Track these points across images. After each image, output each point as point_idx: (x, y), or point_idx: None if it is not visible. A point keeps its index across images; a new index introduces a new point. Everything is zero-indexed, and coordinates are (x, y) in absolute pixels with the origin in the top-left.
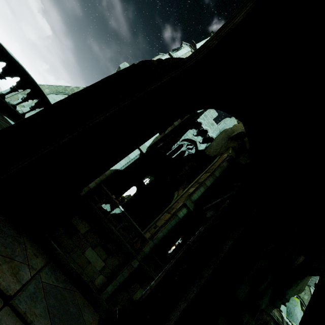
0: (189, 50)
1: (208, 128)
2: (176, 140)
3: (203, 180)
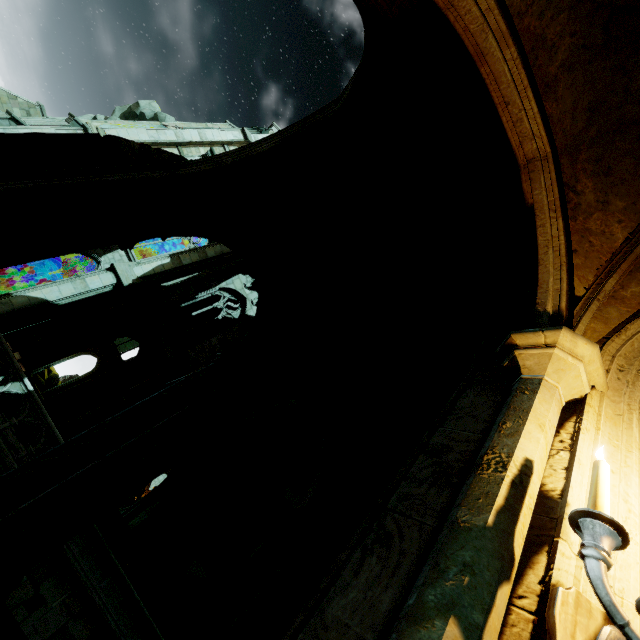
0: None
1: None
2: (209, 285)
3: None
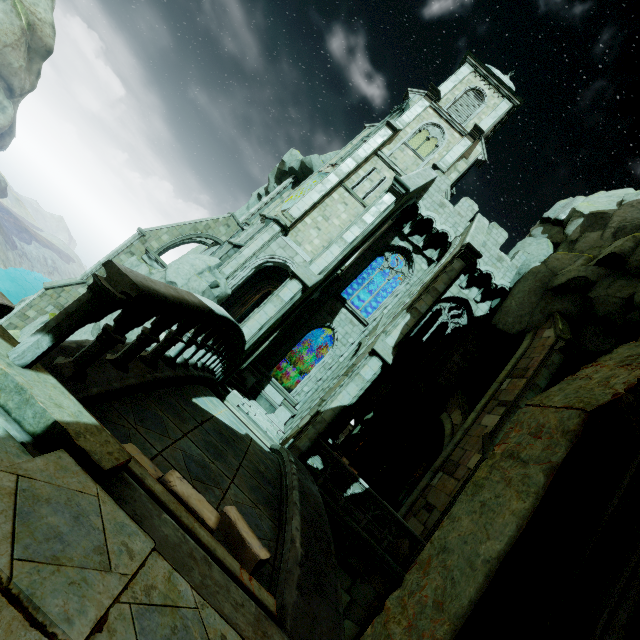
0: (426, 105)
1: (492, 270)
2: None
3: (513, 399)
